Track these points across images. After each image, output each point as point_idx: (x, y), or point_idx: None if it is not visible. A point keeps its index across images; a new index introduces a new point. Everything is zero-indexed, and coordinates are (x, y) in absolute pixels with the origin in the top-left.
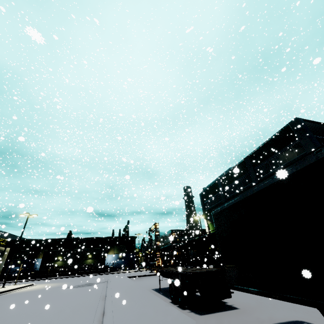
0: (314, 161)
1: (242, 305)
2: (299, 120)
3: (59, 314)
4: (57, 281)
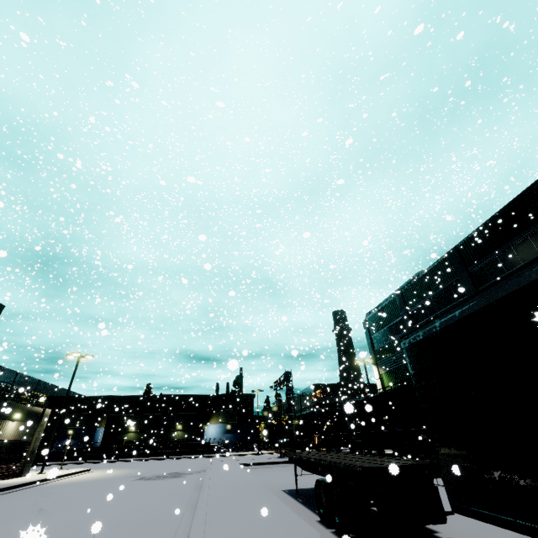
0: None
1: None
2: None
3: (111, 535)
4: (127, 466)
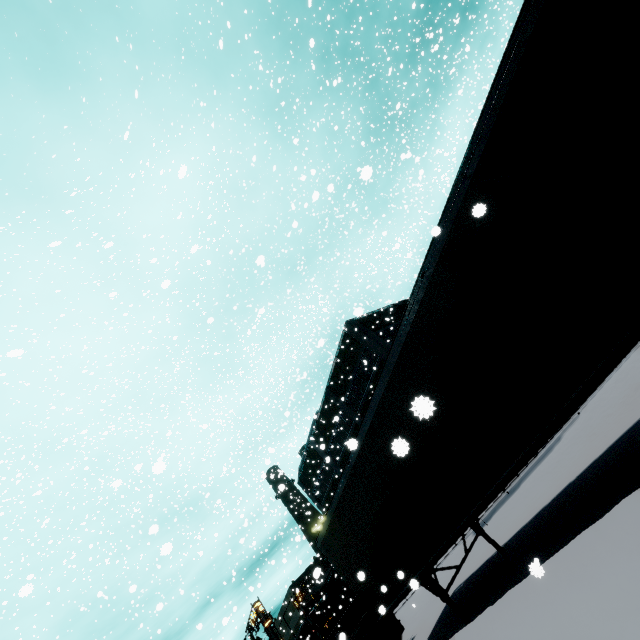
0: (350, 471)
1: (419, 625)
2: (351, 322)
3: None
4: None
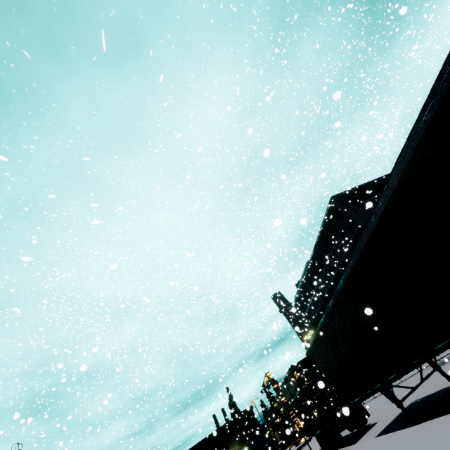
0: (329, 312)
1: (381, 416)
2: (335, 197)
3: None
4: None
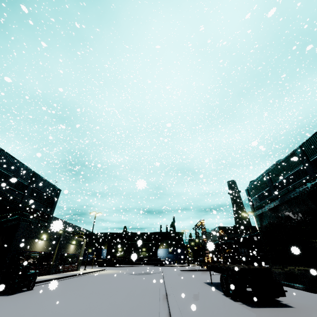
0: None
1: (299, 305)
2: None
3: (133, 292)
4: (121, 269)
